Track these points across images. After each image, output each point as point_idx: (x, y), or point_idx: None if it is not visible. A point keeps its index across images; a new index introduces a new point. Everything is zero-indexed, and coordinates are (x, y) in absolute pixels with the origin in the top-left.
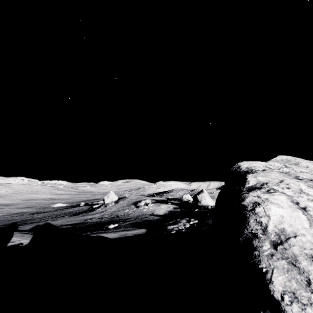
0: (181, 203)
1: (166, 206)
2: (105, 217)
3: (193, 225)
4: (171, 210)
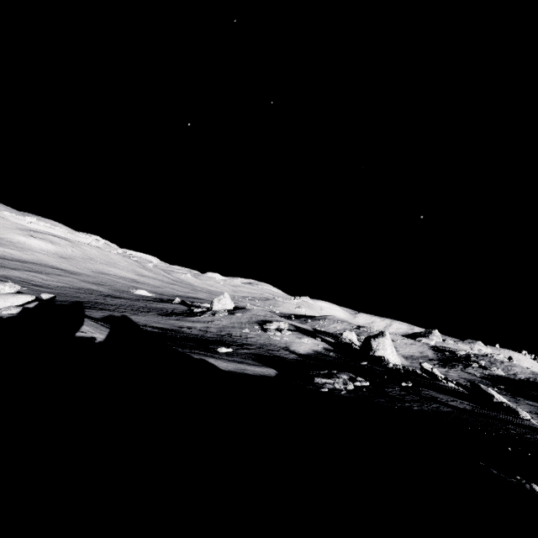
0: (339, 344)
1: (311, 342)
2: (211, 331)
3: (360, 388)
4: (320, 351)
